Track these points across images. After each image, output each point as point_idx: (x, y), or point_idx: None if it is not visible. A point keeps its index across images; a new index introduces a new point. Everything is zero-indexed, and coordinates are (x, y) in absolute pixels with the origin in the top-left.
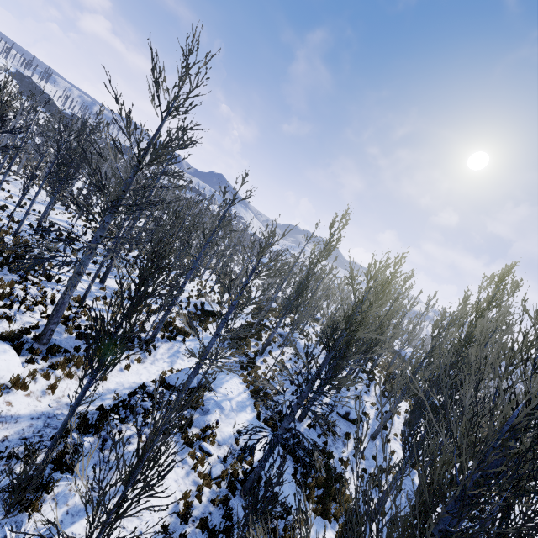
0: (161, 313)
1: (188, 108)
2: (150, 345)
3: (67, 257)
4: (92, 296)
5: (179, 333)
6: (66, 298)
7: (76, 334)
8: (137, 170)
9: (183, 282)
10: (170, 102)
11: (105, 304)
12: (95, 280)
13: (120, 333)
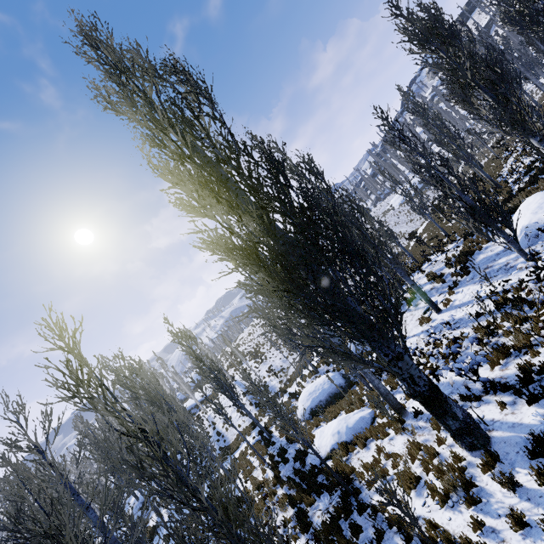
0: None
1: None
2: None
3: None
4: None
5: None
6: None
7: None
8: None
9: None
10: None
11: None
12: None
13: None
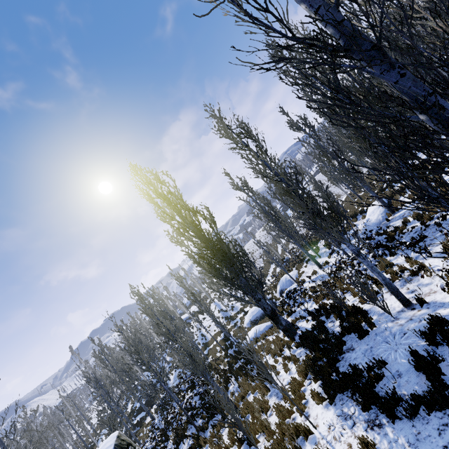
0: None
1: None
2: None
3: None
4: None
5: None
6: None
7: None
8: None
9: None
10: None
11: None
12: None
13: None
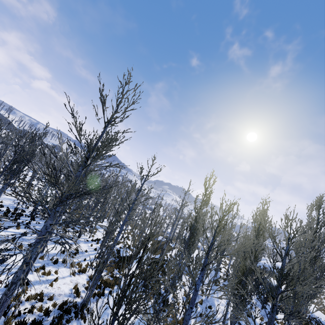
0: (90, 269)
1: (122, 118)
2: (84, 309)
3: (12, 232)
4: (32, 268)
5: (105, 286)
6: (10, 294)
7: (15, 324)
8: (85, 164)
9: (113, 245)
10: (113, 115)
11: (43, 274)
12: (37, 256)
13: (57, 305)
